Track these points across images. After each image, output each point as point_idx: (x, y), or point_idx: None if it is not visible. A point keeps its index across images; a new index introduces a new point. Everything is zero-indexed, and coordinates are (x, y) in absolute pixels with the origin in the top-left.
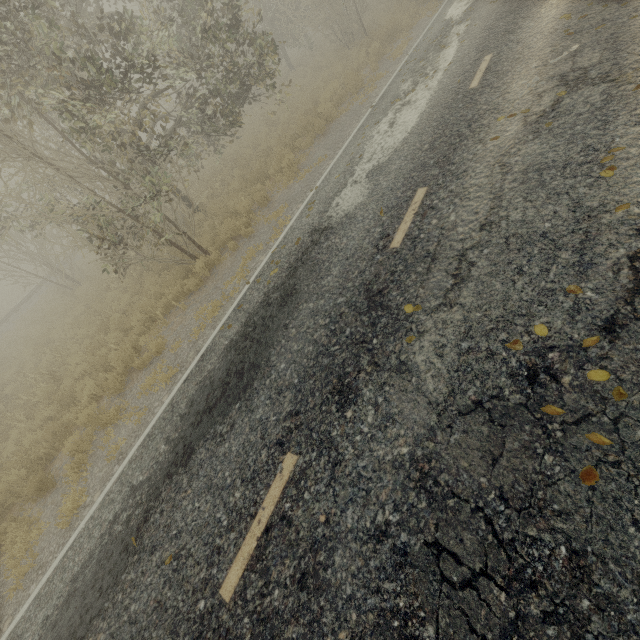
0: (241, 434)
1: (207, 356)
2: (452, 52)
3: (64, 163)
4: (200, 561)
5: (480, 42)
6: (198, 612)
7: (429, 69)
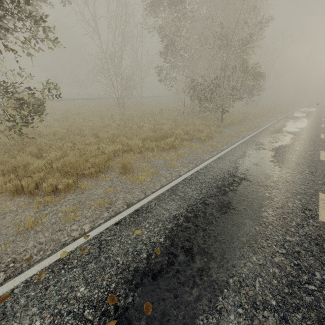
0: (297, 147)
1: (256, 136)
2: (306, 120)
3: (202, 74)
4: (306, 156)
5: (316, 122)
6: (316, 160)
7: (299, 120)
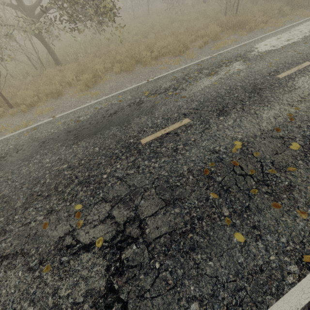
0: None
1: None
2: (202, 86)
3: None
4: None
5: (211, 98)
6: None
7: (183, 86)
